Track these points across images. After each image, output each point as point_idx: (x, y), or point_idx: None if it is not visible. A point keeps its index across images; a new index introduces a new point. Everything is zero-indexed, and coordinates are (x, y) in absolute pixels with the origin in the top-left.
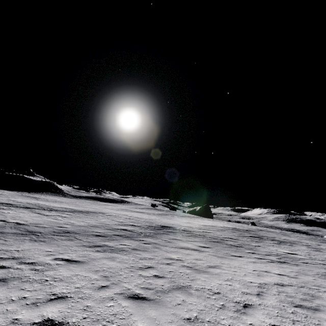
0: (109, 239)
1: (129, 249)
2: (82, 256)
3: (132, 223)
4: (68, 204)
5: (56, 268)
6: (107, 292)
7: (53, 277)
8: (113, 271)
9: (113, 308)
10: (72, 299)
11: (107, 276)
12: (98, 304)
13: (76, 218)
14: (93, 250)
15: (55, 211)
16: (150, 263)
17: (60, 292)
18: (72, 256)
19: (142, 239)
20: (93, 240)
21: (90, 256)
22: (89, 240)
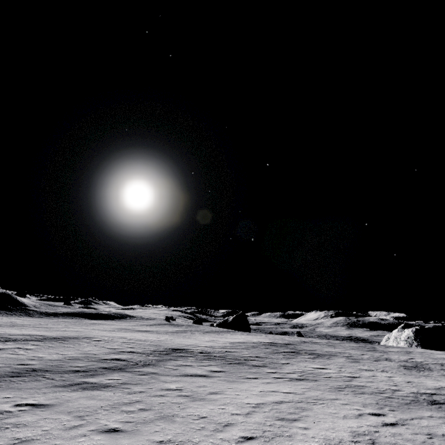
0: (92, 374)
1: (117, 384)
2: (52, 399)
3: (131, 349)
4: (34, 327)
5: (19, 415)
6: (80, 430)
7: (15, 424)
8: (90, 410)
9: (84, 443)
10: (38, 441)
11: (83, 416)
12: (67, 441)
13: (46, 350)
14: (68, 390)
15: (14, 341)
16: (139, 397)
17: (24, 436)
18: (39, 400)
19: (138, 370)
20: (70, 377)
21: (63, 397)
22: (64, 378)
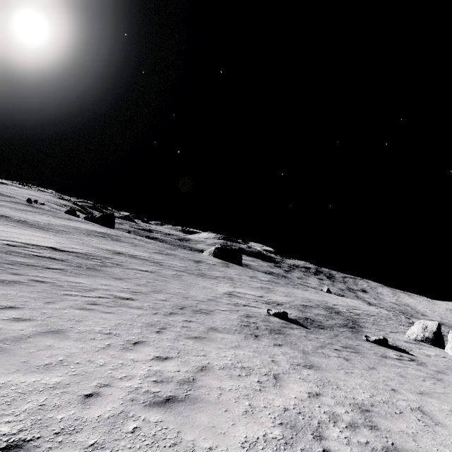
0: None
1: None
2: None
3: None
4: None
5: None
6: None
7: None
8: None
9: None
10: None
11: None
12: None
13: None
14: None
15: None
16: None
17: None
18: None
19: None
20: None
21: None
22: None
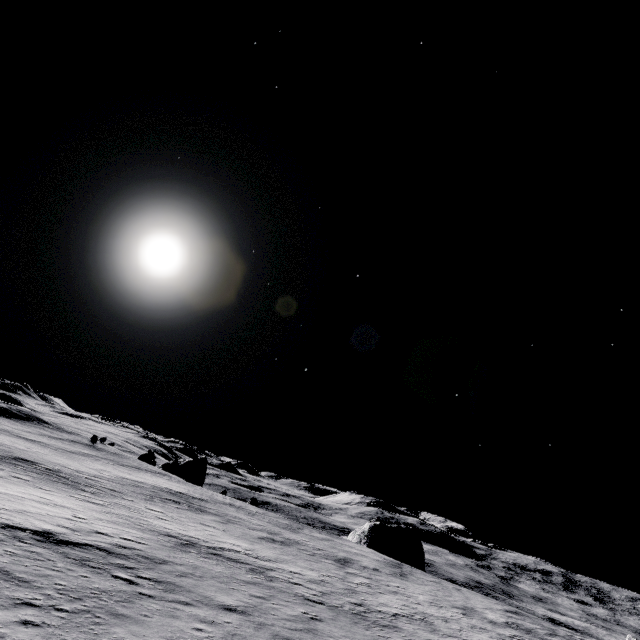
0: None
1: None
2: None
3: None
4: None
5: None
6: None
7: None
8: None
9: None
10: None
11: None
12: None
13: None
14: None
15: None
16: None
17: None
18: None
19: None
20: None
21: None
22: None
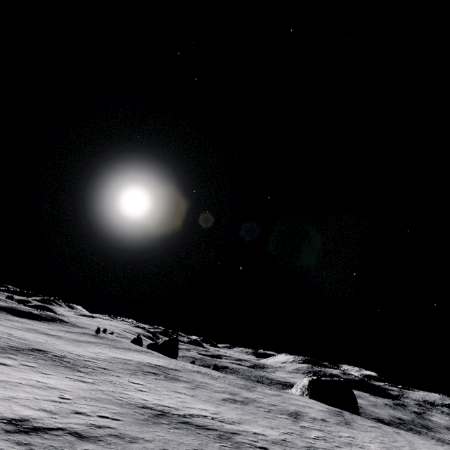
0: None
1: None
2: None
3: None
4: None
5: None
6: None
7: None
8: None
9: None
10: None
11: None
12: None
13: None
14: None
15: None
16: None
17: None
18: None
19: None
20: None
21: None
22: None
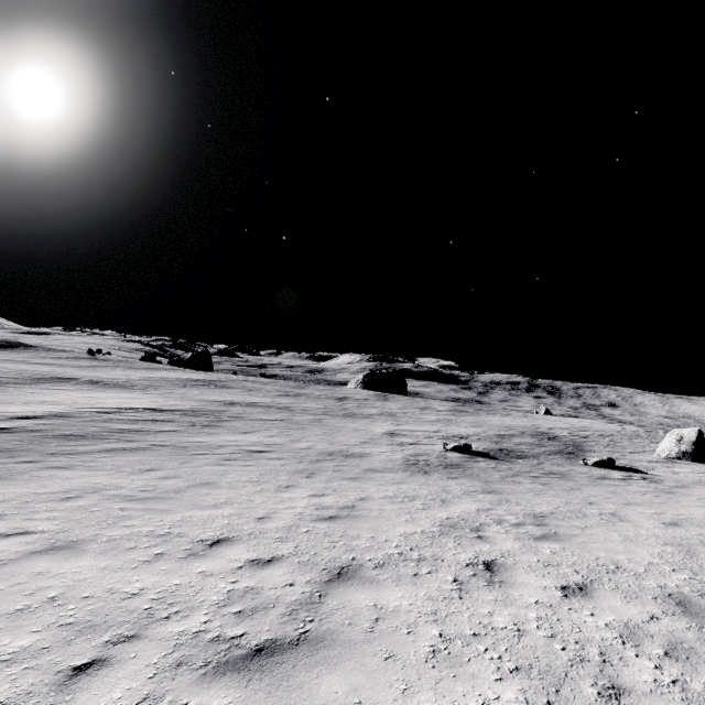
0: None
1: None
2: None
3: (7, 376)
4: None
5: None
6: None
7: None
8: None
9: None
10: None
11: None
12: None
13: None
14: None
15: None
16: None
17: None
18: None
19: (6, 386)
20: None
21: None
22: None
